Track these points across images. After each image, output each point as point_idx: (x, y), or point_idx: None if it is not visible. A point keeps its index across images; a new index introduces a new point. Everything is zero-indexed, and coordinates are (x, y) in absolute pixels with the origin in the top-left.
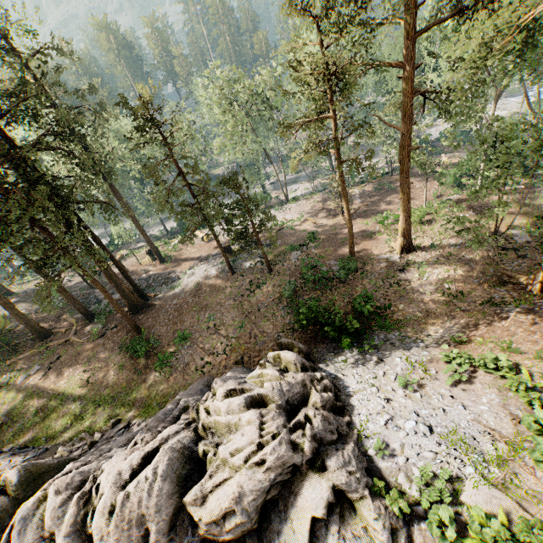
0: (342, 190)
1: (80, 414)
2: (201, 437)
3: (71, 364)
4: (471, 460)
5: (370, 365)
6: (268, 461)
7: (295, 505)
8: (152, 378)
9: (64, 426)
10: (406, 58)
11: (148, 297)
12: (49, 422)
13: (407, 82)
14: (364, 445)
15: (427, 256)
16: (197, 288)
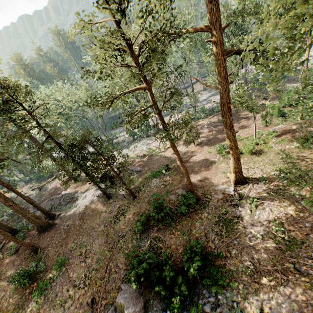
0: (171, 146)
1: None
2: None
3: None
4: None
5: None
6: None
7: None
8: (30, 306)
9: None
10: (213, 20)
11: (55, 215)
12: None
13: (218, 44)
14: None
15: (258, 189)
16: (84, 211)
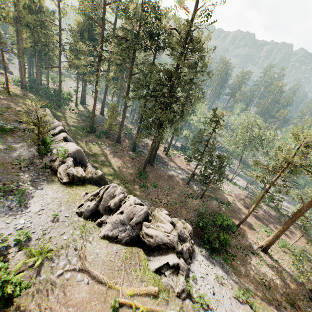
0: (258, 200)
1: (111, 174)
2: (151, 216)
3: (119, 157)
4: (219, 311)
5: (209, 261)
6: (171, 237)
7: (165, 255)
8: (136, 187)
9: (105, 172)
10: None
11: (153, 161)
12: (103, 167)
13: None
14: (189, 272)
15: (269, 261)
16: (172, 175)
